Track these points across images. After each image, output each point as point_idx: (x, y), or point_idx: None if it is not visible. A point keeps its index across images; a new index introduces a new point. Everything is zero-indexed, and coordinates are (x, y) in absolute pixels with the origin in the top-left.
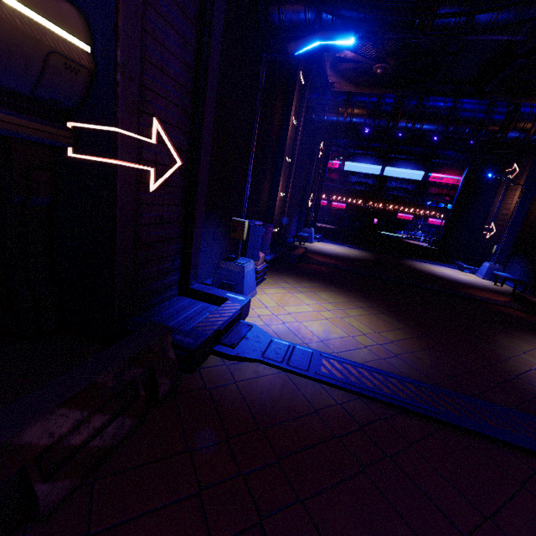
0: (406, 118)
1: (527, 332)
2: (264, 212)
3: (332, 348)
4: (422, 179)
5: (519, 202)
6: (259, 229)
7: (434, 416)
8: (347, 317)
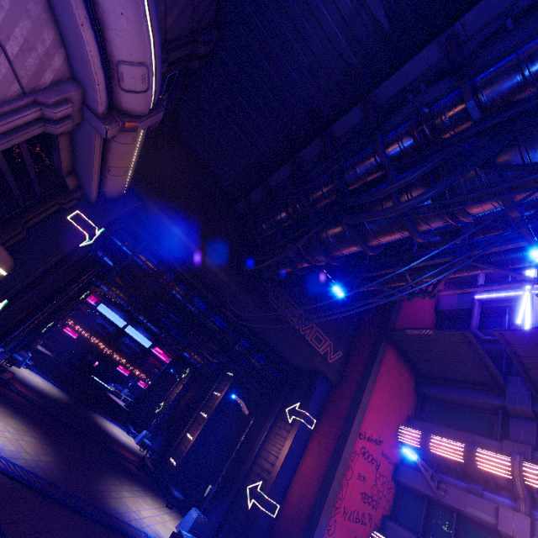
0: (145, 317)
1: (126, 477)
2: (3, 332)
3: (4, 454)
4: (148, 348)
5: (179, 393)
6: (0, 355)
7: (43, 491)
8: (22, 440)
